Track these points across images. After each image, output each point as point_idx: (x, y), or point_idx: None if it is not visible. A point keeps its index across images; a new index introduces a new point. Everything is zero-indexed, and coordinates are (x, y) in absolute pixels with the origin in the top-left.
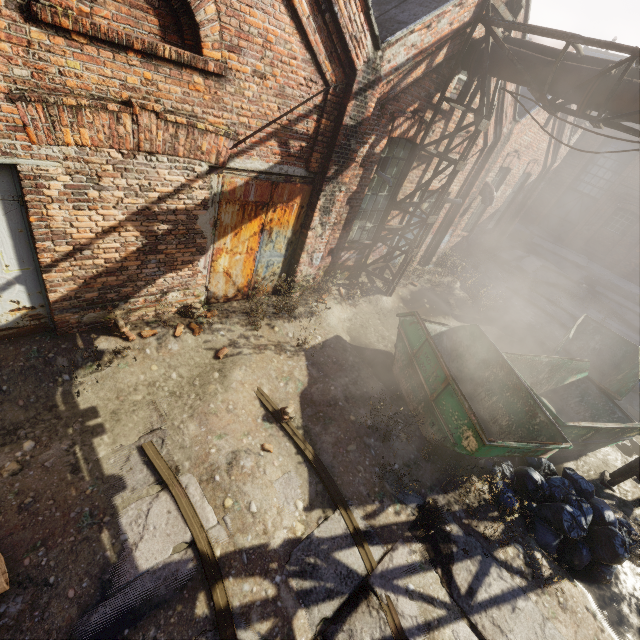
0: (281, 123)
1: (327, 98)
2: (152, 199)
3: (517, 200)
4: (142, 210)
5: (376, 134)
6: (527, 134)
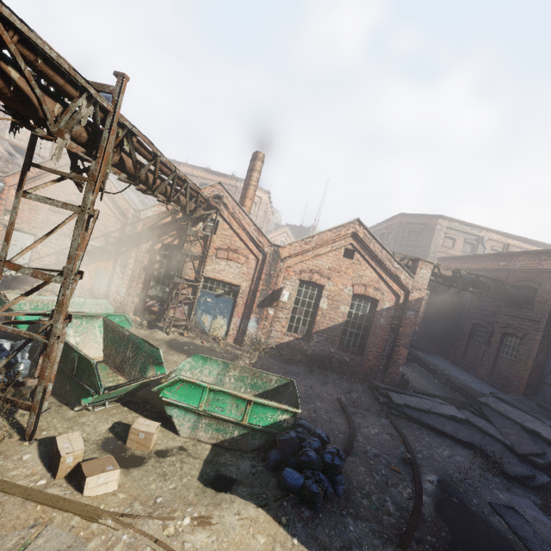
0: (106, 233)
1: (122, 226)
2: (62, 248)
3: (380, 324)
4: (59, 251)
5: (153, 241)
6: (320, 260)
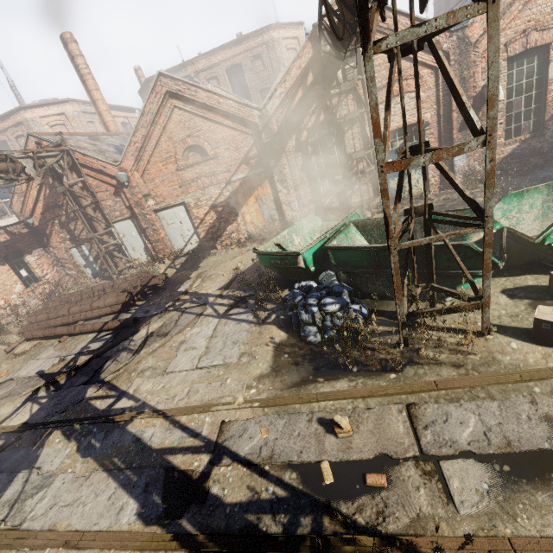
0: (242, 158)
1: (254, 139)
2: (214, 200)
3: None
4: (213, 205)
5: (295, 134)
6: (534, 6)
